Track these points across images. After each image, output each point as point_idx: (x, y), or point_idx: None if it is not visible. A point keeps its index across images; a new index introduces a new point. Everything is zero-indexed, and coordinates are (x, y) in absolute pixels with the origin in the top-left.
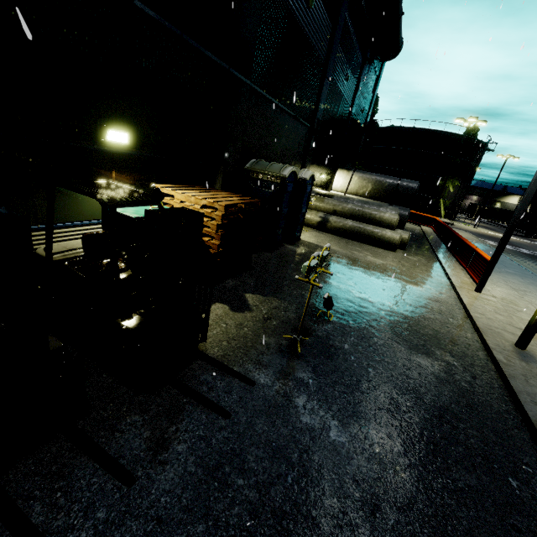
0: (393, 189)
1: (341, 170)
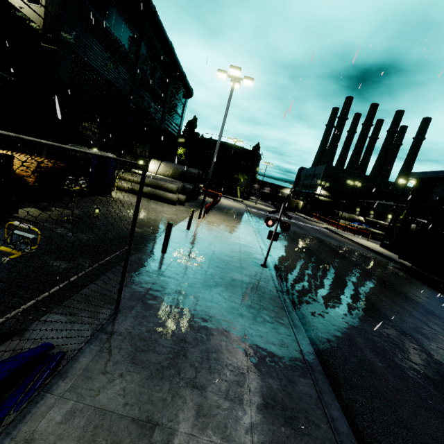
0: (184, 173)
1: (154, 160)
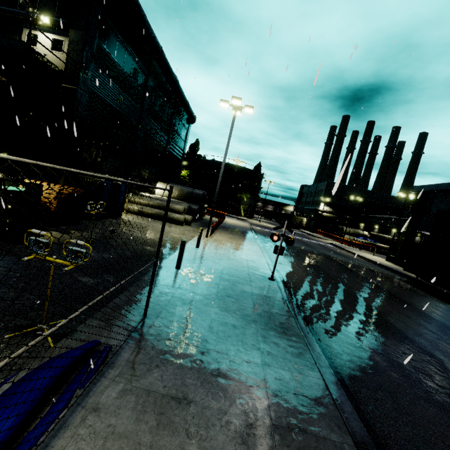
0: (189, 194)
1: (160, 183)
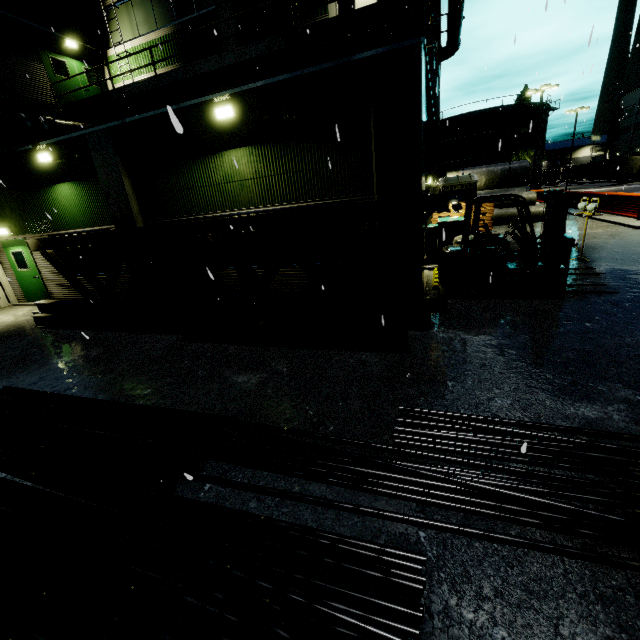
0: (506, 174)
1: (450, 173)
